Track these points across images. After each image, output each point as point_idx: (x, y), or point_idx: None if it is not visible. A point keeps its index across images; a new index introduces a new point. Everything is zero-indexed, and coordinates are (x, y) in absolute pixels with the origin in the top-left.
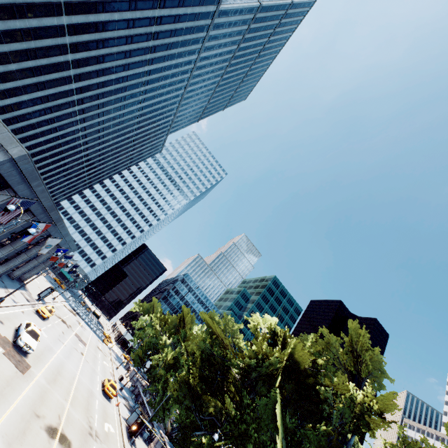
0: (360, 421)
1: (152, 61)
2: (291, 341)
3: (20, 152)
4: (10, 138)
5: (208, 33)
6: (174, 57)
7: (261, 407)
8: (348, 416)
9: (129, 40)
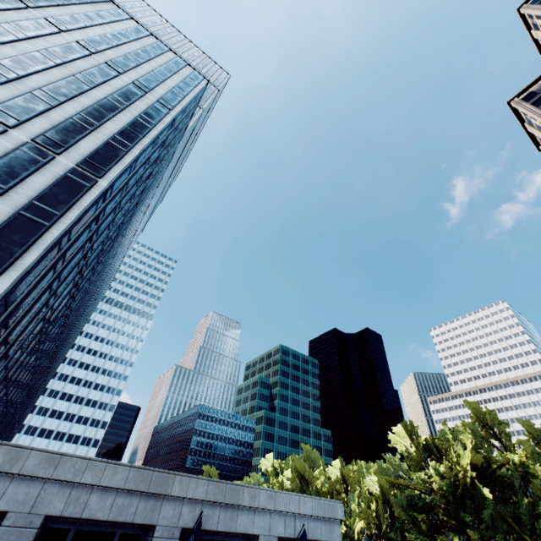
0: (528, 474)
1: (129, 223)
2: (440, 443)
3: (341, 509)
4: (330, 505)
5: (170, 161)
6: (144, 203)
7: (488, 517)
8: (520, 476)
9: (120, 226)
